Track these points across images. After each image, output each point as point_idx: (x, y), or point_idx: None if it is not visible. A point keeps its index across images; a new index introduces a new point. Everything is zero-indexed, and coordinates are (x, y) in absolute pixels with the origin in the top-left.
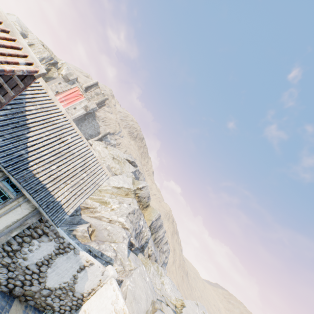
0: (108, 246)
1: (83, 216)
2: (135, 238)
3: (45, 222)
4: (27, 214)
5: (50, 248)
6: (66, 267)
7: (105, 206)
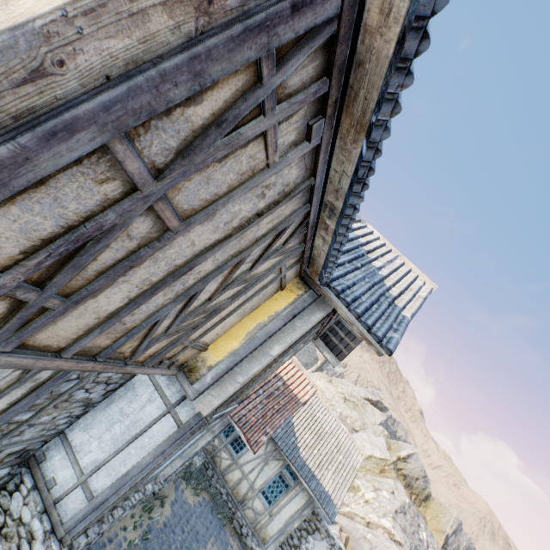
0: None
1: None
2: None
3: (316, 514)
4: (304, 503)
5: (323, 549)
6: None
7: (354, 495)
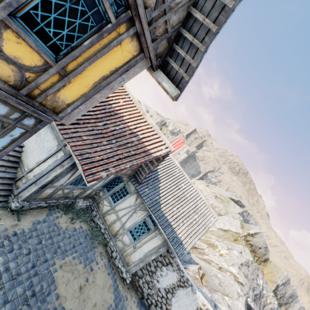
0: (221, 297)
1: (192, 255)
2: (254, 301)
3: (170, 253)
4: (160, 243)
5: (173, 278)
6: (186, 302)
7: (213, 249)
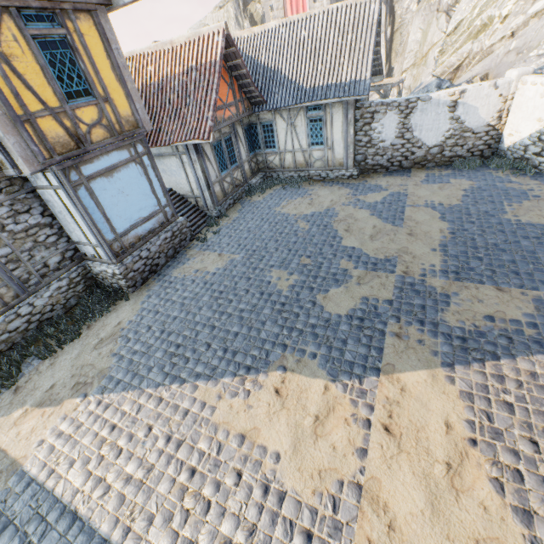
0: (520, 63)
1: (456, 82)
2: None
3: (362, 106)
4: (342, 114)
5: (393, 119)
6: (431, 119)
7: (485, 32)
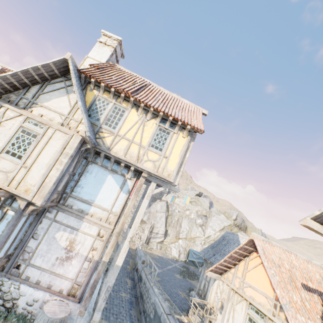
0: None
1: None
2: None
3: None
4: None
5: None
6: None
7: None
